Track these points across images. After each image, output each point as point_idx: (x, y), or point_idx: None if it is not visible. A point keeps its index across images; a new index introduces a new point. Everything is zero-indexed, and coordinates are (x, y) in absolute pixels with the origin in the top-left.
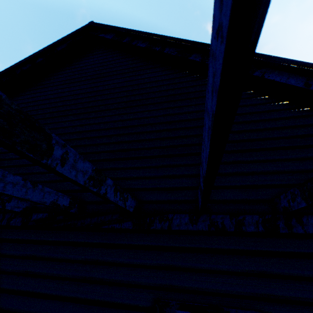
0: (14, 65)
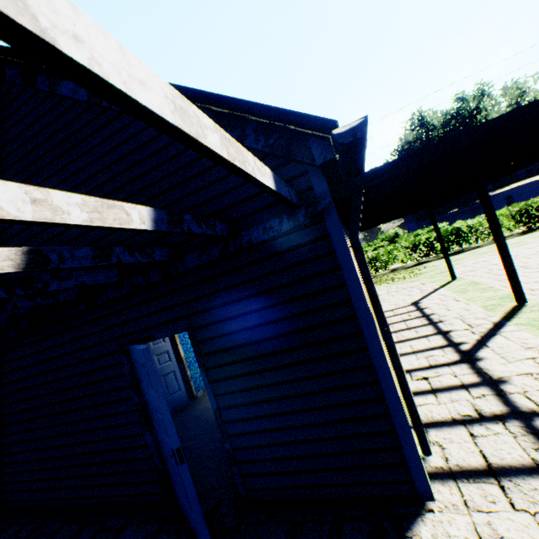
0: None
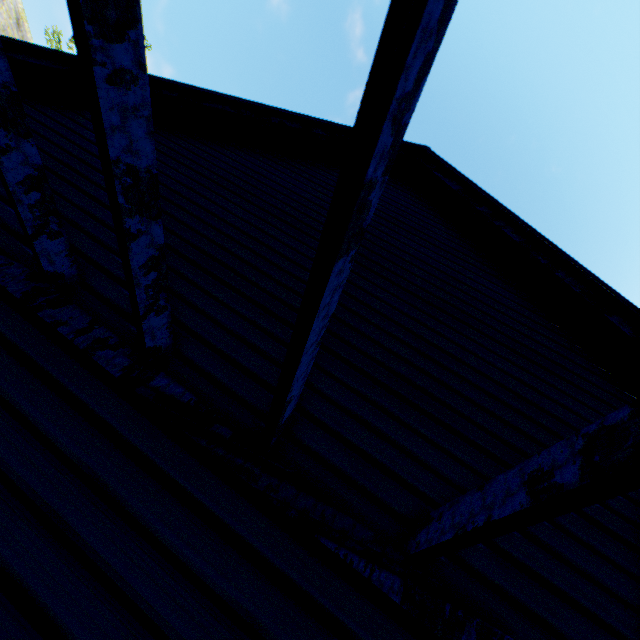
0: (277, 108)
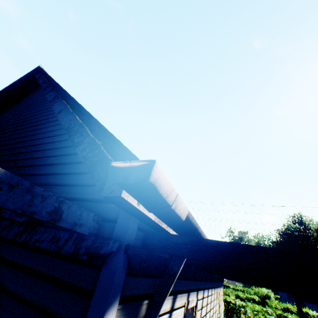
0: None
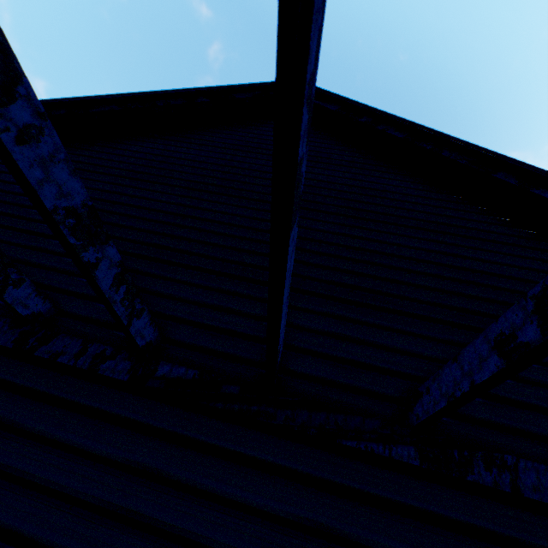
0: (158, 91)
